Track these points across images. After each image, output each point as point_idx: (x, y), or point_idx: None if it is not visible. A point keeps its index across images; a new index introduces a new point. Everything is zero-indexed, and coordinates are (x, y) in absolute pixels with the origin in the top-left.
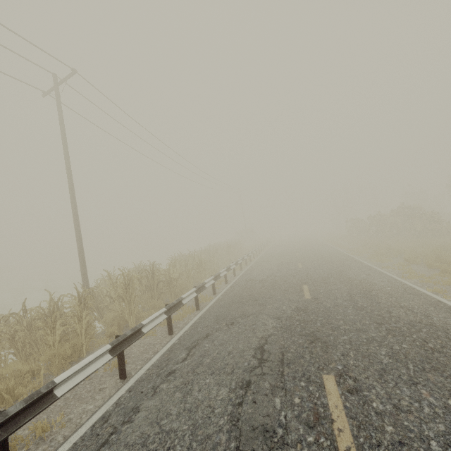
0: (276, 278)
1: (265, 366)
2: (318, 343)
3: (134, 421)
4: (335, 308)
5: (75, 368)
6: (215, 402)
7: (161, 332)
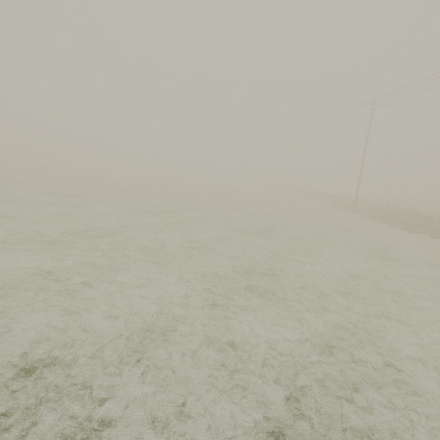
0: None
1: None
2: None
3: None
4: None
5: None
6: None
7: None
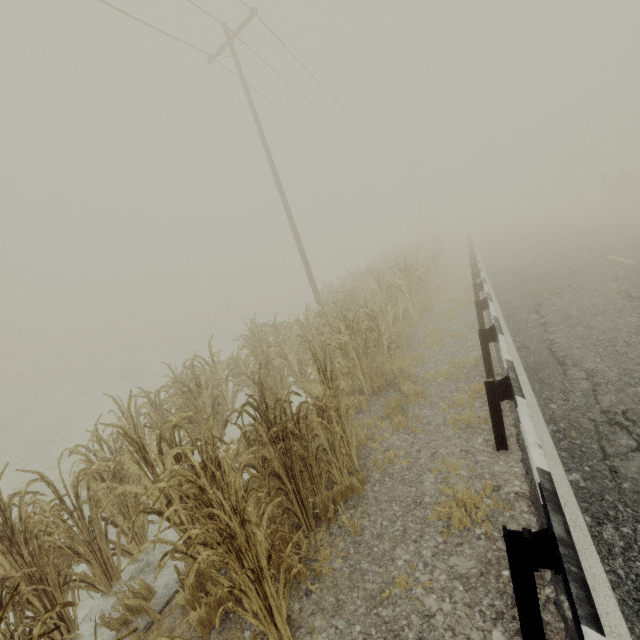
0: (551, 259)
1: None
2: None
3: (559, 342)
4: None
5: (494, 311)
6: (633, 323)
7: (463, 316)
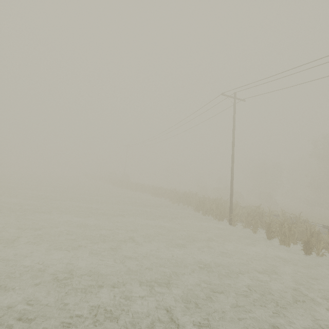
0: None
1: None
2: None
3: None
4: None
5: None
6: None
7: None
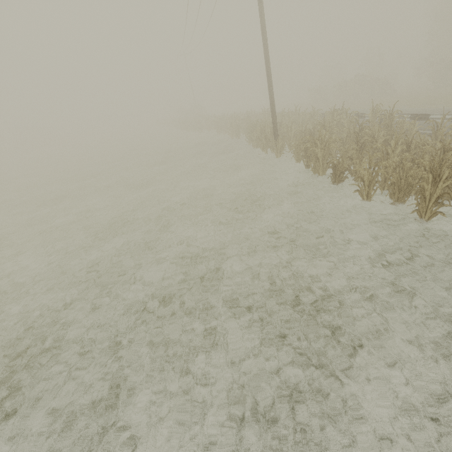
0: None
1: None
2: None
3: None
4: None
5: None
6: None
7: None
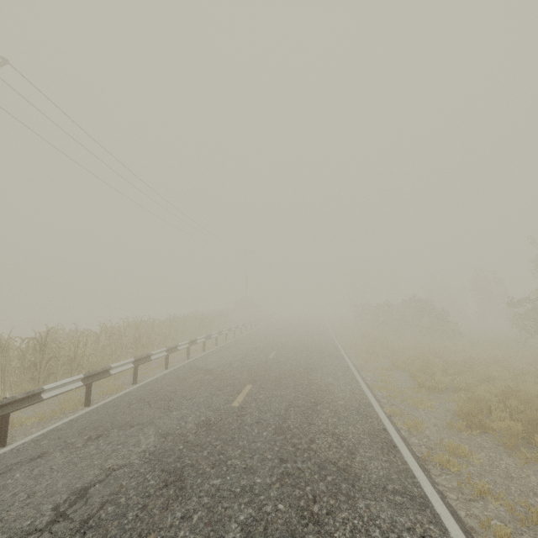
0: (227, 370)
1: (49, 531)
2: (172, 489)
3: None
4: (251, 426)
5: None
6: None
7: None
